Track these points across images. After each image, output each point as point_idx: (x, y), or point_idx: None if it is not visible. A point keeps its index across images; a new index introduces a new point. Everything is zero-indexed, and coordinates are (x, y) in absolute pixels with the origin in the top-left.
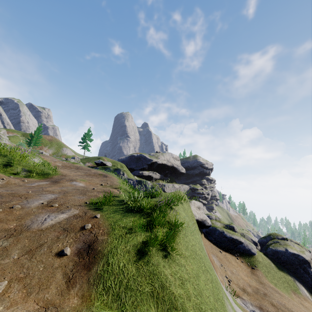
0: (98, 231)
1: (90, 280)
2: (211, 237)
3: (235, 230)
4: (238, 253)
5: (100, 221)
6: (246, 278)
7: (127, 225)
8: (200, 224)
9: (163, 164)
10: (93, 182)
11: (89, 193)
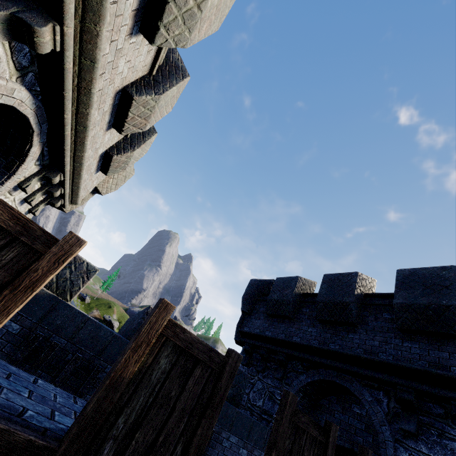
0: None
1: None
2: None
3: None
4: None
5: None
6: None
7: None
8: None
9: None
10: None
11: None
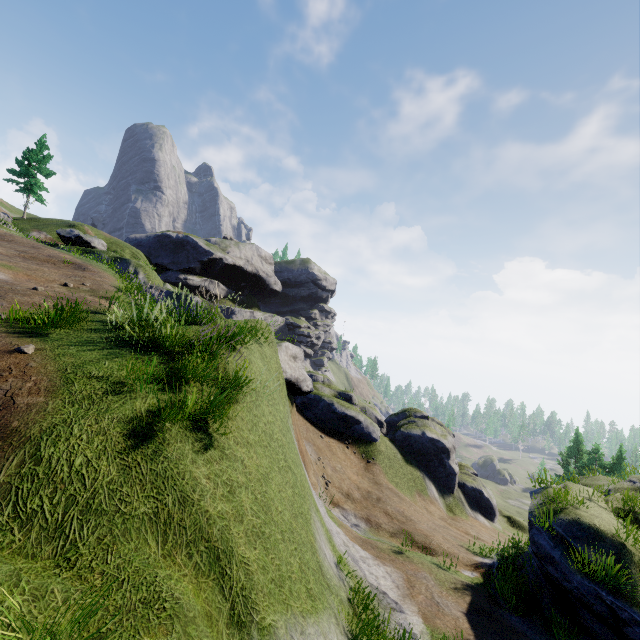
0: (21, 384)
1: None
2: (309, 413)
3: (353, 401)
4: (350, 439)
5: (33, 361)
6: (355, 478)
7: (113, 376)
8: (292, 388)
9: (237, 266)
10: (42, 275)
11: (16, 297)
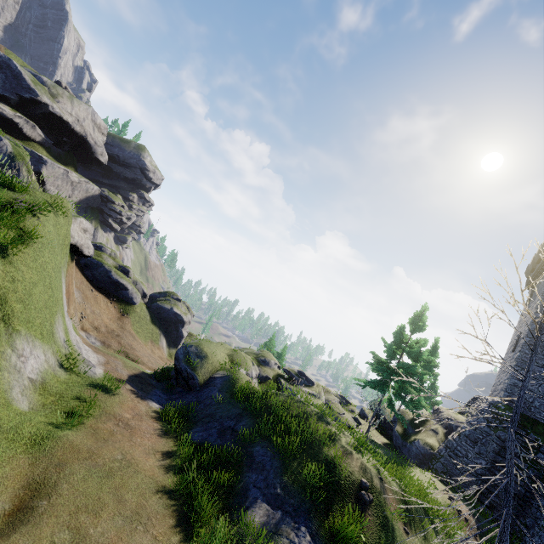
0: None
1: None
2: (89, 272)
3: (130, 275)
4: (116, 298)
5: None
6: (108, 321)
7: None
8: (76, 250)
9: (64, 119)
10: None
11: None
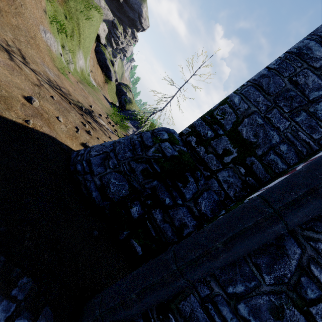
0: None
1: (63, 0)
2: (98, 55)
3: (114, 67)
4: (105, 73)
5: None
6: (99, 80)
7: None
8: (98, 38)
9: None
10: None
11: None
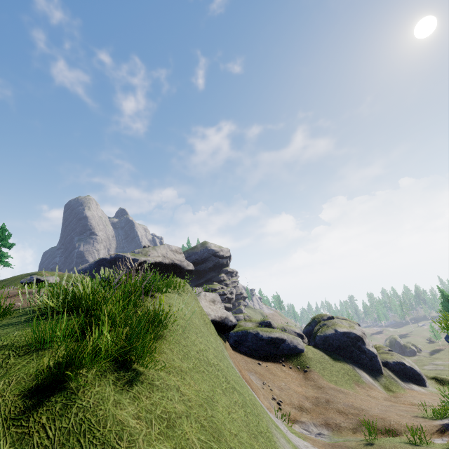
0: None
1: None
2: (243, 347)
3: (273, 326)
4: (282, 357)
5: None
6: (300, 389)
7: (20, 341)
8: (220, 326)
9: (157, 262)
10: None
11: None
